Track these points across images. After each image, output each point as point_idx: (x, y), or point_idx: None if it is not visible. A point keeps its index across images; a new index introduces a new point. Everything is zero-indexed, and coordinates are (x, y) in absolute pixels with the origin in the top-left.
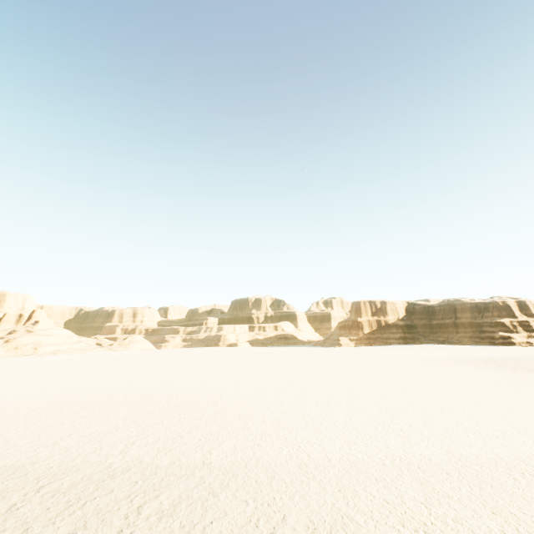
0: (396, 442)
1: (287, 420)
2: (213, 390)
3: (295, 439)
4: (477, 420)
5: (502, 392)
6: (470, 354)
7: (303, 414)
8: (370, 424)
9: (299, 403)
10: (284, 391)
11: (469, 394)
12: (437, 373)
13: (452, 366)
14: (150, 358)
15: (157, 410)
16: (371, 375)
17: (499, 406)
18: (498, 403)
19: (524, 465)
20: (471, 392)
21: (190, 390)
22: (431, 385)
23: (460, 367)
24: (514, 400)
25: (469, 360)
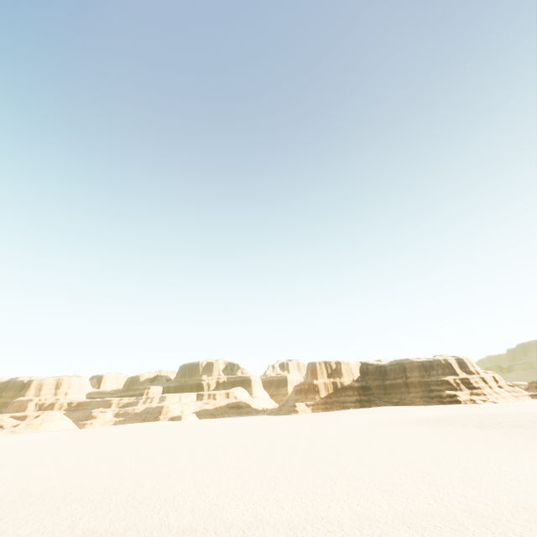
0: (352, 521)
1: (223, 506)
2: (135, 475)
3: (228, 532)
4: (437, 483)
5: (457, 450)
6: (422, 414)
7: (244, 496)
8: (323, 500)
9: (242, 482)
10: (227, 469)
11: (426, 455)
12: (394, 435)
13: (407, 427)
14: (65, 440)
15: (44, 510)
16: (327, 442)
17: (456, 466)
18: (454, 462)
19: (491, 534)
20: (427, 453)
21: (104, 478)
22: (388, 448)
23: (415, 427)
24: (469, 458)
25: (422, 420)
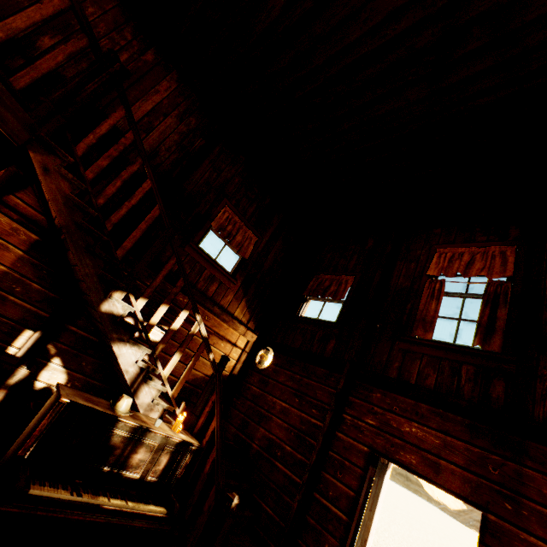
0: None
1: None
2: None
3: None
4: None
5: None
6: None
7: None
8: None
9: None
10: None
11: None
12: None
13: None
14: None
15: None
16: (444, 535)
17: None
18: None
19: None
20: None
21: None
22: None
23: None
24: None
25: None
